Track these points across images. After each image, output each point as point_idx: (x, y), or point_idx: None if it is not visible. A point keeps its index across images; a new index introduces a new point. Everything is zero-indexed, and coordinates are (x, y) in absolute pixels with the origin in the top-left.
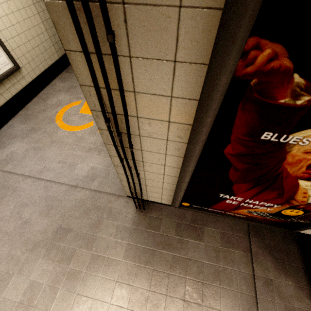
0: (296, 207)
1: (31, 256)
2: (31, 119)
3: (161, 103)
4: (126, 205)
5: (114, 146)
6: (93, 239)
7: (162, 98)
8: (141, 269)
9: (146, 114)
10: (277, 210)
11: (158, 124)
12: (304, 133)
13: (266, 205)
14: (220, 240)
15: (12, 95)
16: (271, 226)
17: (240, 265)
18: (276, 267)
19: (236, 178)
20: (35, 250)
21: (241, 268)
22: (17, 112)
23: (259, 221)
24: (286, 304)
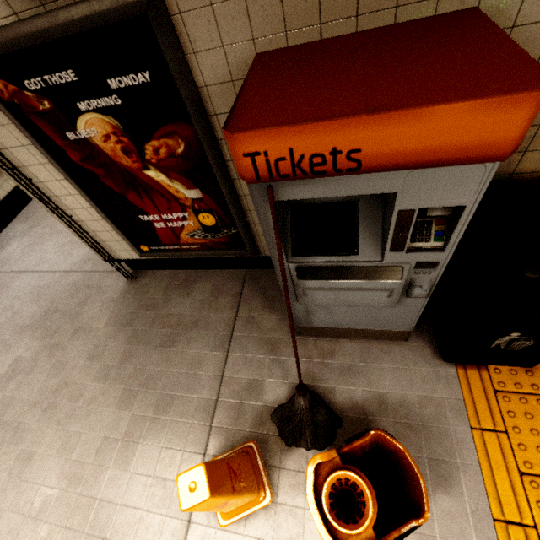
0: (195, 209)
1: (19, 338)
2: (32, 217)
3: (4, 132)
4: (117, 279)
5: (17, 182)
6: (78, 314)
7: (1, 128)
8: (120, 331)
9: (7, 144)
10: (195, 221)
11: (21, 151)
12: (81, 127)
13: (180, 217)
14: (210, 292)
15: (8, 193)
16: (228, 251)
17: (224, 310)
18: (264, 305)
19: (117, 188)
20: (23, 332)
21: (225, 313)
22: (18, 213)
23: (218, 250)
24: (262, 336)
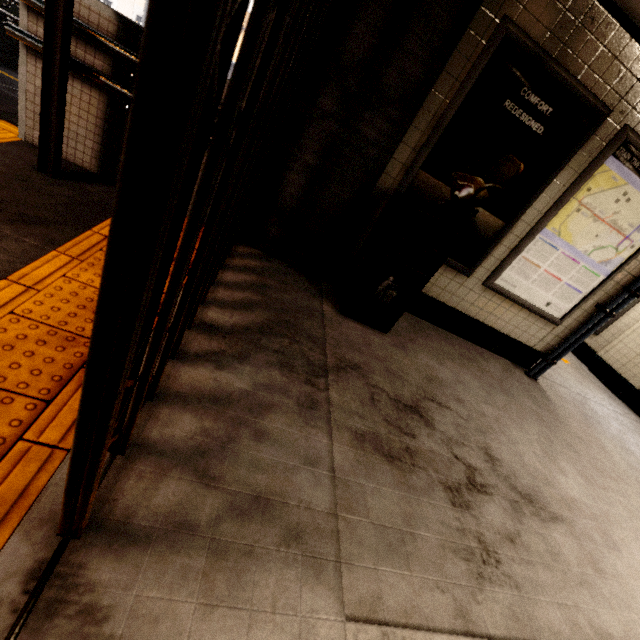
0: None
1: None
2: None
3: None
4: None
5: None
6: None
7: None
8: None
9: None
10: None
11: None
12: None
13: None
14: None
15: None
16: None
17: None
18: None
19: None
20: None
21: None
22: None
23: None
24: None
